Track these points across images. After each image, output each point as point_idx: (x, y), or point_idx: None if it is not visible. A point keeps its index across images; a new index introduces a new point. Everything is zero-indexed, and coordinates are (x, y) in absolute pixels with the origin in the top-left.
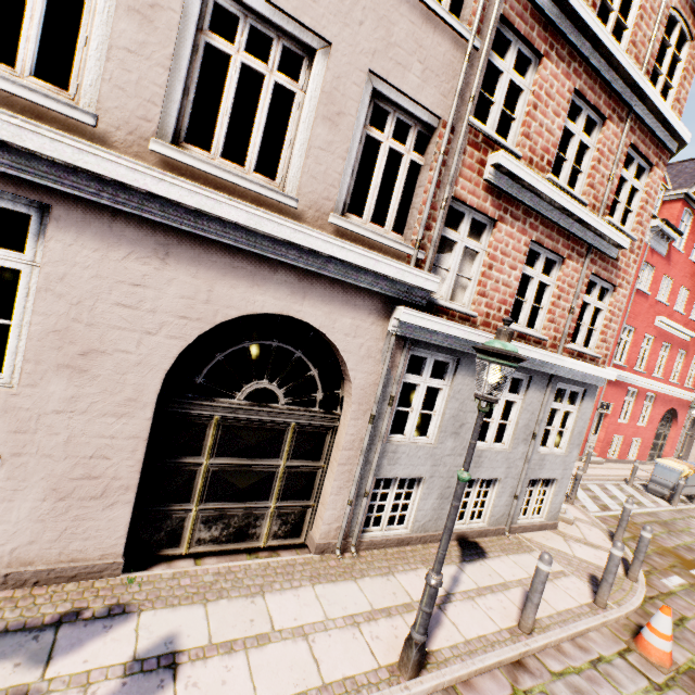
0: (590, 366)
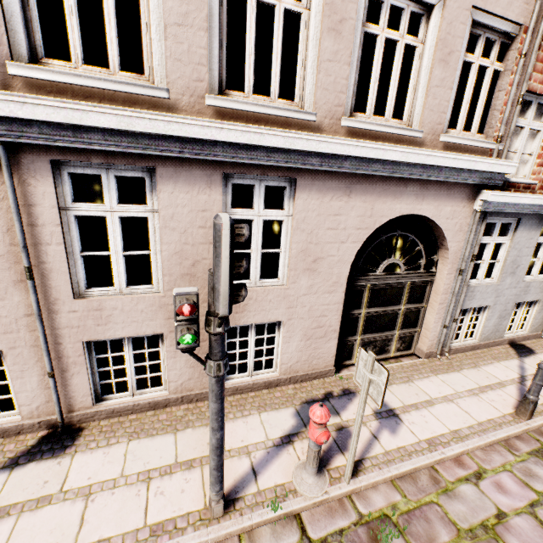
0: None
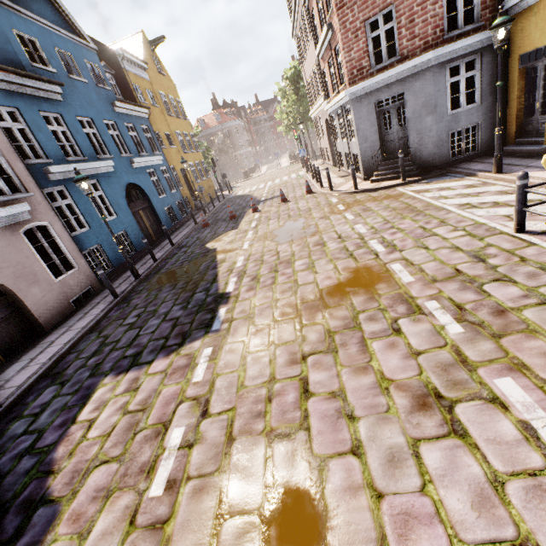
0: (339, 96)
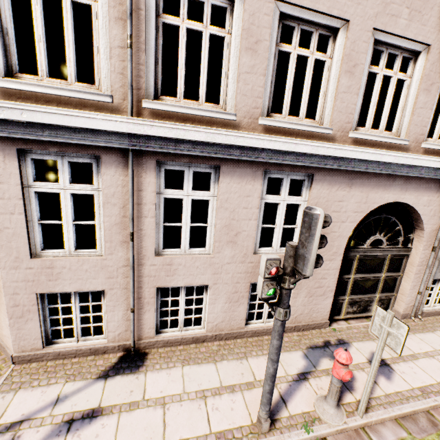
0: None
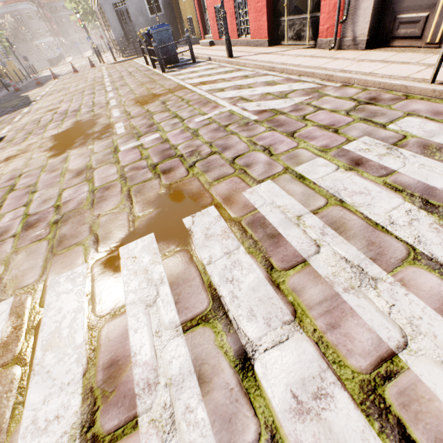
0: None
